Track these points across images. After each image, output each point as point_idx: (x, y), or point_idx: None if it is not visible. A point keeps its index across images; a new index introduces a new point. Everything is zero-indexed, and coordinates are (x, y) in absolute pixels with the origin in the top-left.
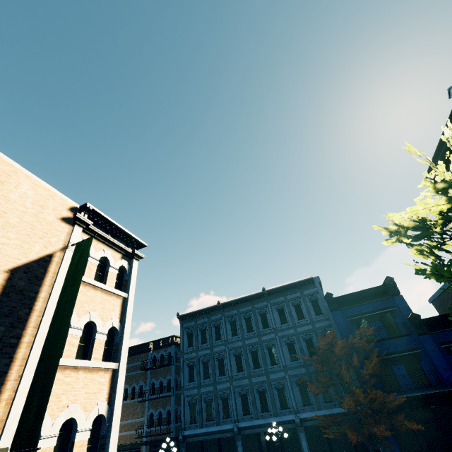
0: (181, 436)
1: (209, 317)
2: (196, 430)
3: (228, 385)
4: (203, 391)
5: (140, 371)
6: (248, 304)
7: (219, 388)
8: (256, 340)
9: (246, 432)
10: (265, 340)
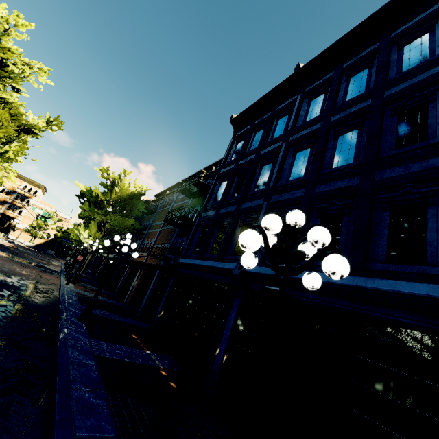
0: (172, 261)
1: (275, 107)
2: (190, 260)
3: (261, 202)
4: (222, 212)
5: (186, 201)
6: (373, 41)
7: (244, 207)
8: (365, 105)
9: (255, 287)
10: (395, 93)
